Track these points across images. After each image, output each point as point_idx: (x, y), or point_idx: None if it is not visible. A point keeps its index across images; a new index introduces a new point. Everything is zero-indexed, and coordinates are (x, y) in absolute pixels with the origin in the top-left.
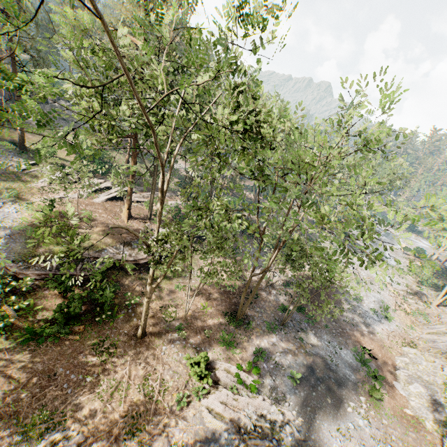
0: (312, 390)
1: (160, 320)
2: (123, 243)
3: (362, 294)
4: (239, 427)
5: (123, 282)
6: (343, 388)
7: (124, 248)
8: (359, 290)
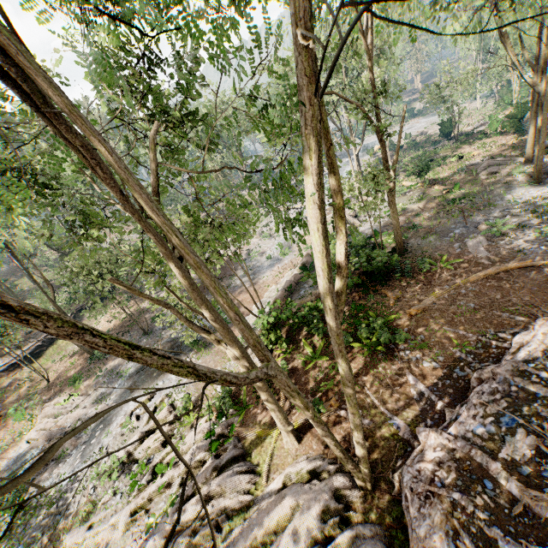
0: (143, 374)
1: (24, 397)
2: (3, 355)
3: (266, 247)
4: (51, 440)
5: (5, 386)
6: (180, 355)
7: (1, 359)
8: (266, 244)
